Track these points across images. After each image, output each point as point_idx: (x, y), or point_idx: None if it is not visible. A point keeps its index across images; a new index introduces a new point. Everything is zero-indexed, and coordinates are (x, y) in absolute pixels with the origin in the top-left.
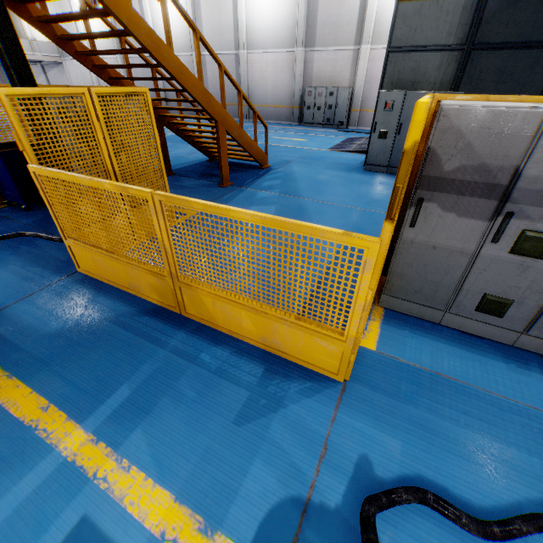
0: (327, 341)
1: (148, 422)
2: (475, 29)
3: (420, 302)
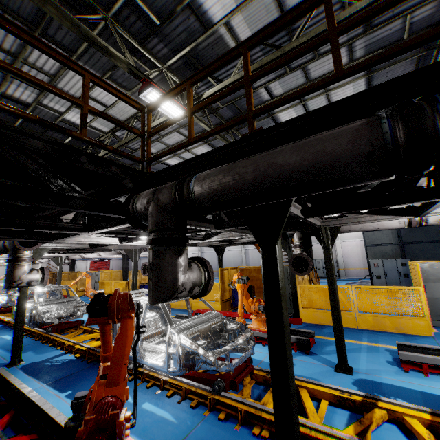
0: (419, 320)
1: (380, 341)
2: (400, 238)
3: None
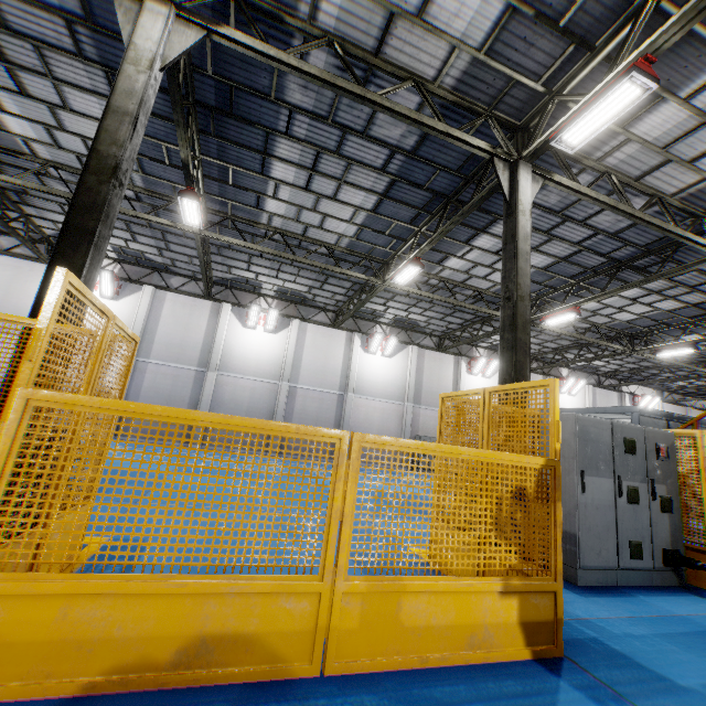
0: None
1: None
2: None
3: None
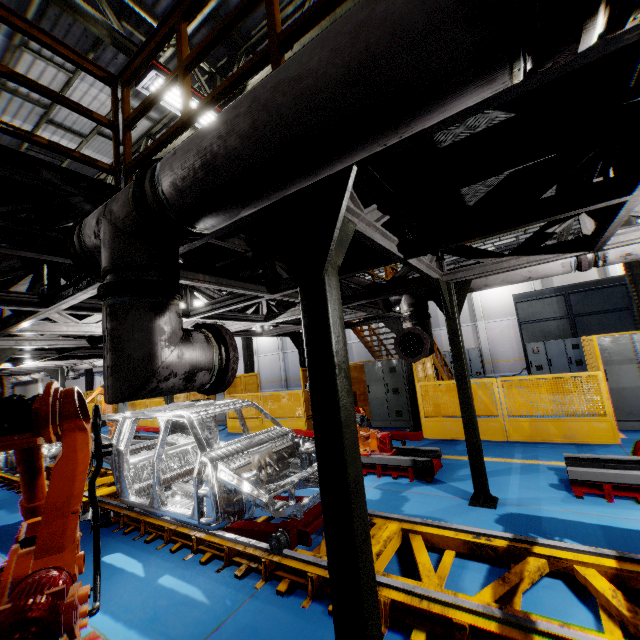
0: (599, 421)
1: (541, 456)
2: (570, 308)
3: (633, 419)
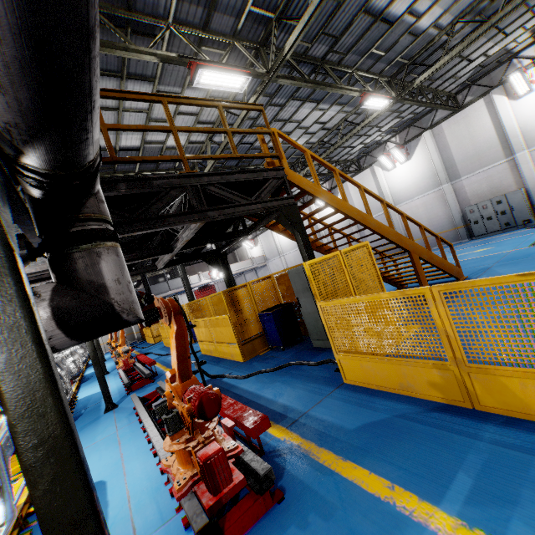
0: None
1: (522, 514)
2: None
3: None
